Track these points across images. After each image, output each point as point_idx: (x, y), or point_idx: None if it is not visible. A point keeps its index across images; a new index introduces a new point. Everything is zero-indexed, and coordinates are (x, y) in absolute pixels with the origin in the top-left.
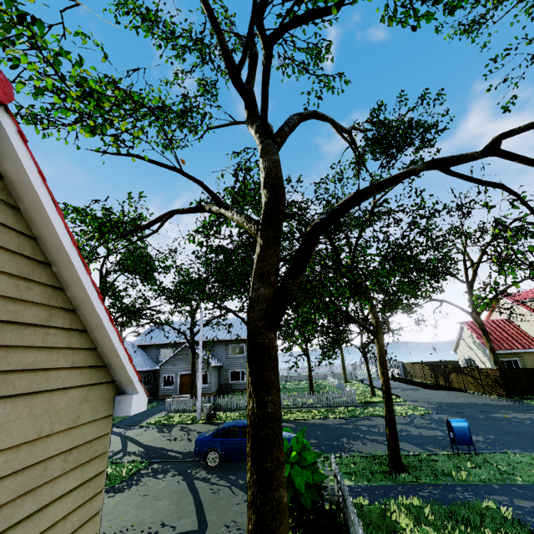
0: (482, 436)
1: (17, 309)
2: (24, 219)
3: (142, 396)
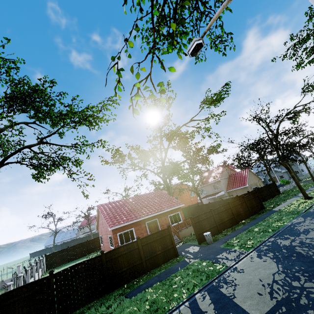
0: None
1: (254, 176)
2: (251, 172)
3: (263, 179)
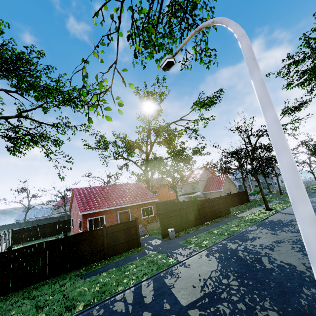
0: (315, 191)
1: (230, 182)
2: (228, 178)
3: (237, 186)
